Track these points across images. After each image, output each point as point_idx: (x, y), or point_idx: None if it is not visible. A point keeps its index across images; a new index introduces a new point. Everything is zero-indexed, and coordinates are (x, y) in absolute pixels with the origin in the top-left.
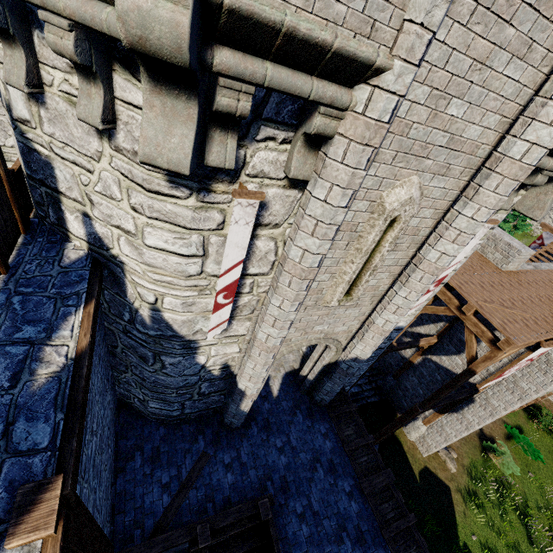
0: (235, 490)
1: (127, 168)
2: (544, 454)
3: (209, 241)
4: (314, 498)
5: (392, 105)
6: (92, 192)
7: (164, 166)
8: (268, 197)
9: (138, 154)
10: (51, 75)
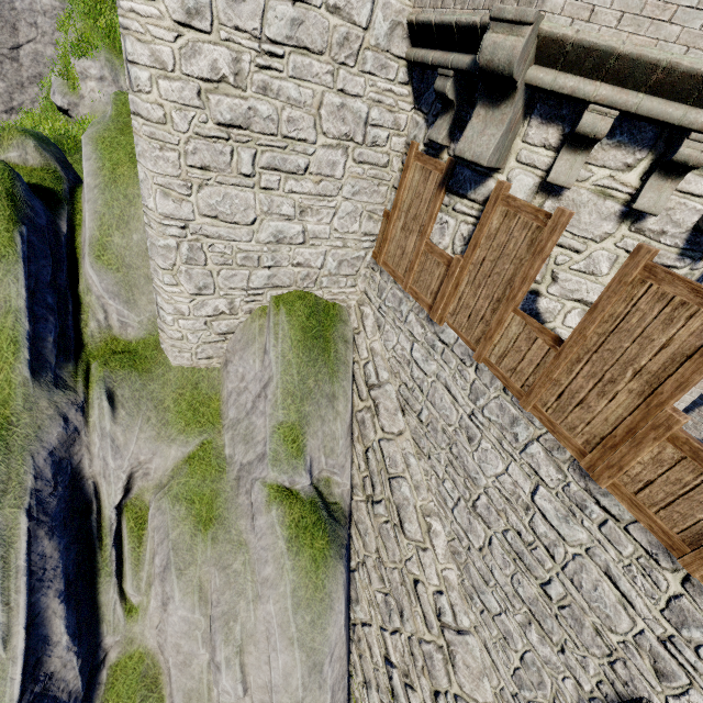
0: None
1: None
2: None
3: None
4: None
5: None
6: (563, 270)
7: None
8: None
9: None
10: (591, 173)
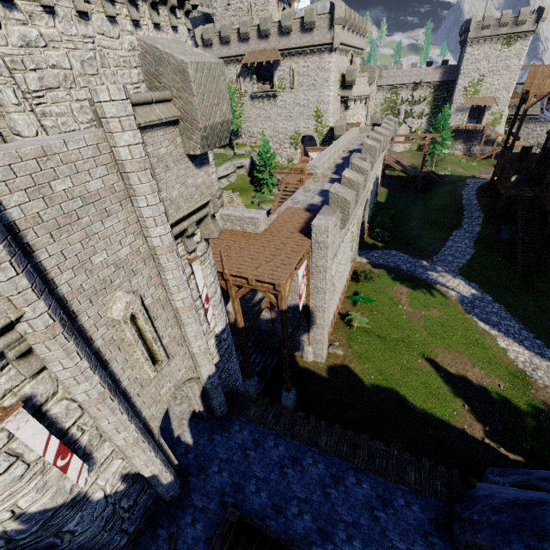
0: (208, 528)
1: None
2: (374, 295)
3: (12, 449)
4: (258, 472)
5: (47, 316)
6: None
7: None
8: (28, 392)
9: None
10: None
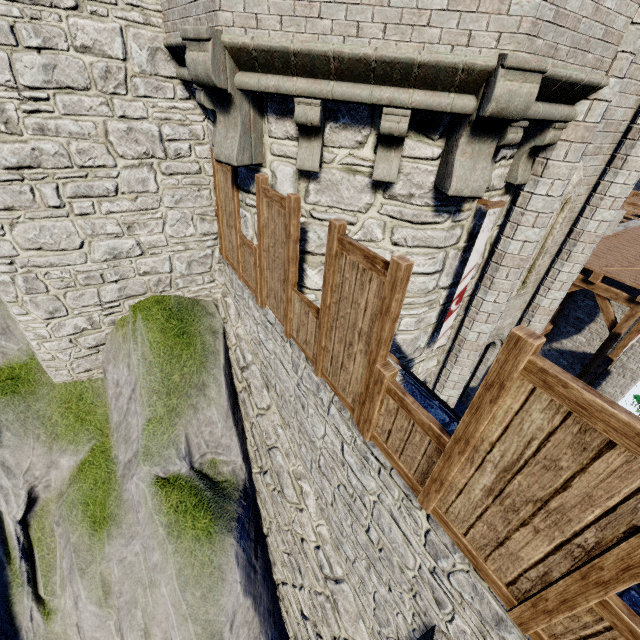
0: None
1: (397, 210)
2: None
3: (448, 256)
4: None
5: (603, 110)
6: None
7: (467, 194)
8: None
9: (450, 190)
10: (334, 154)
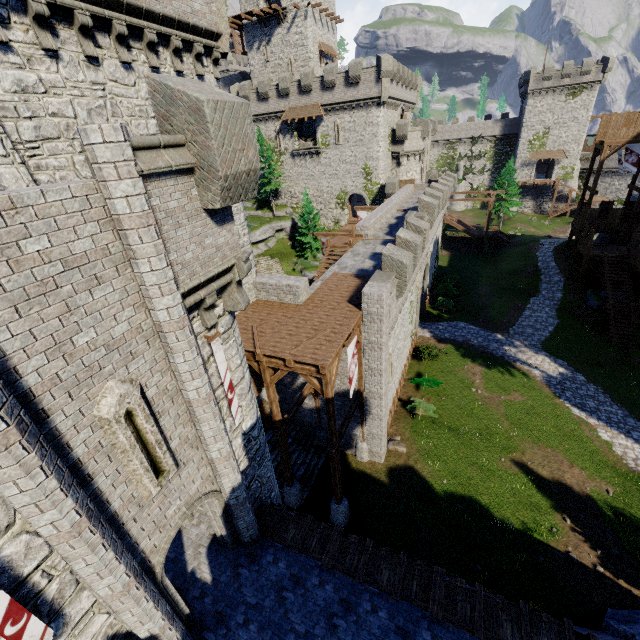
0: None
1: None
2: (441, 376)
3: None
4: (298, 624)
5: None
6: None
7: None
8: None
9: None
10: None
